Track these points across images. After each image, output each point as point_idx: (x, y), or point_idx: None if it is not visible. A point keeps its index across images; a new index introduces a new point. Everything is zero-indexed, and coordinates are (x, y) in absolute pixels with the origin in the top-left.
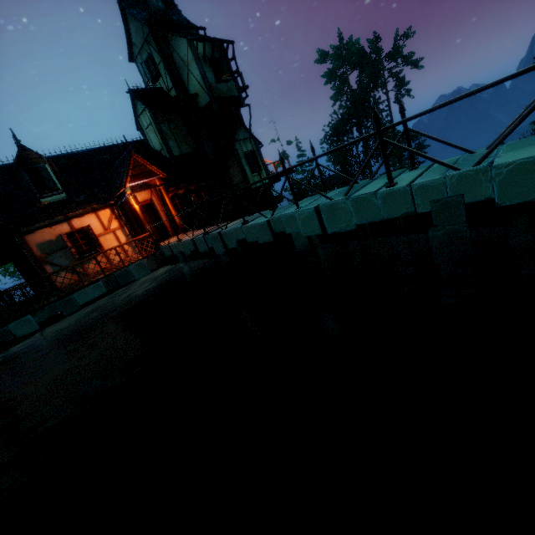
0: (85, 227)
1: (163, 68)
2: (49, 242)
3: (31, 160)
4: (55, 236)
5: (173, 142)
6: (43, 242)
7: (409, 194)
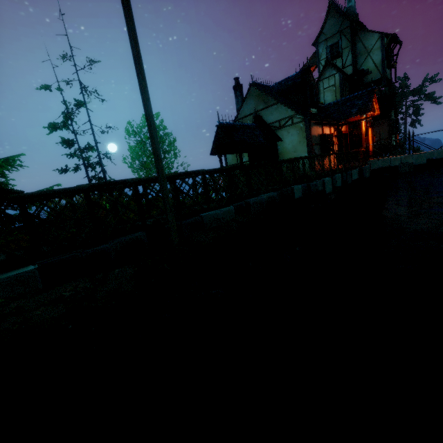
0: (329, 135)
1: (347, 52)
2: (315, 137)
3: (310, 81)
4: (317, 134)
5: None
6: (313, 135)
7: None
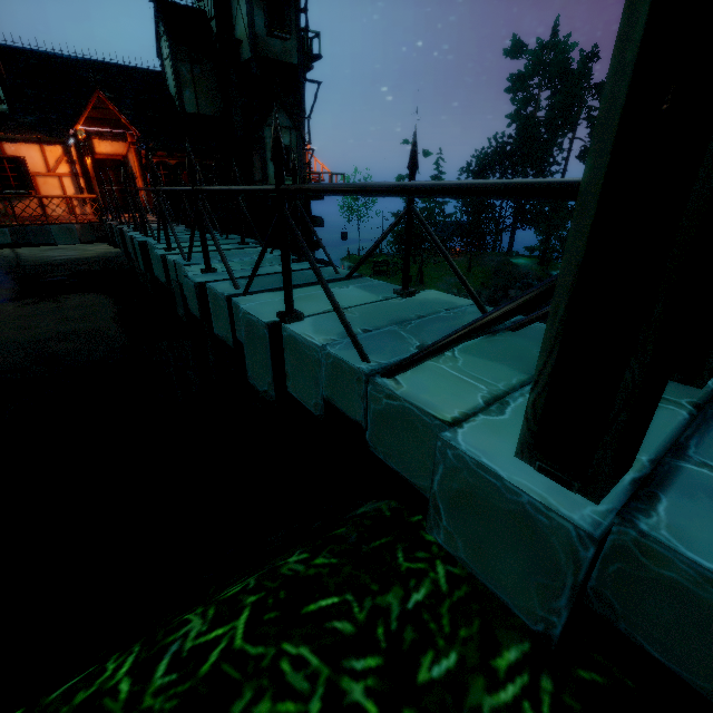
0: (19, 158)
1: None
2: None
3: None
4: None
5: (191, 93)
6: None
7: (162, 264)
